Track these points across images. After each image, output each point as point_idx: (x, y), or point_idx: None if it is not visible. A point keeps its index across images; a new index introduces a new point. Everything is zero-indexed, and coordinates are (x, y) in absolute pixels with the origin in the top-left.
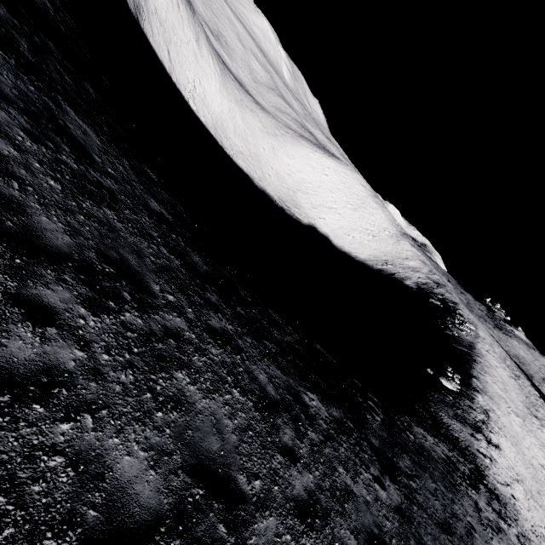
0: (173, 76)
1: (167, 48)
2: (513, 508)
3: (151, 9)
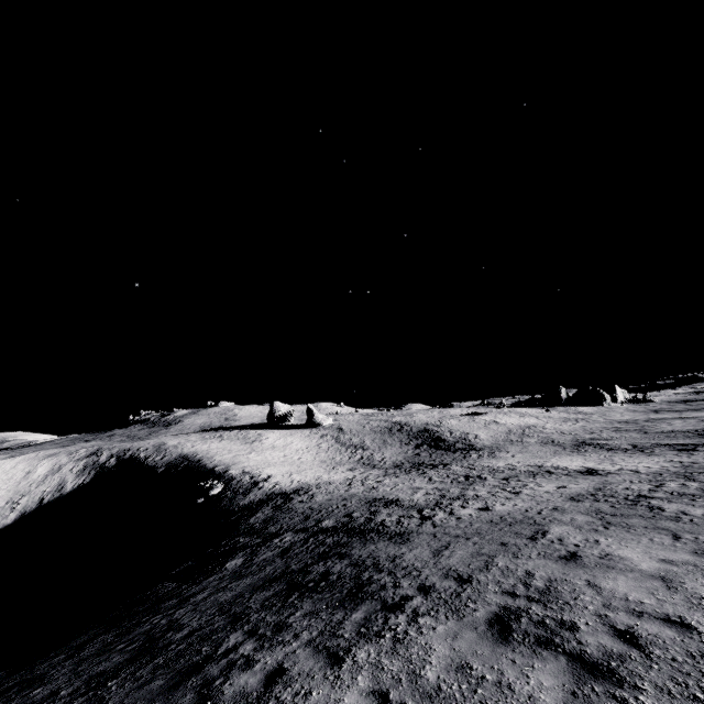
0: None
1: None
2: (305, 484)
3: None
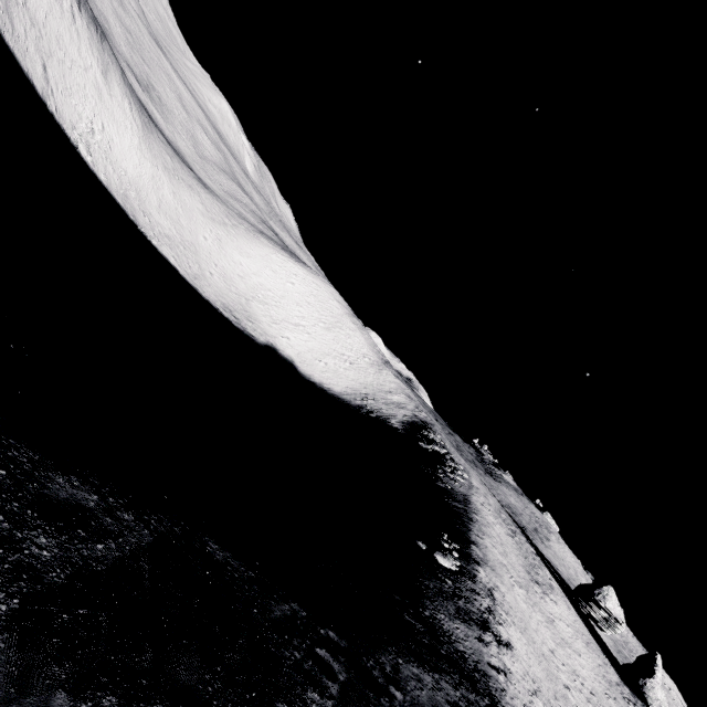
0: (50, 102)
1: (42, 60)
2: None
3: None
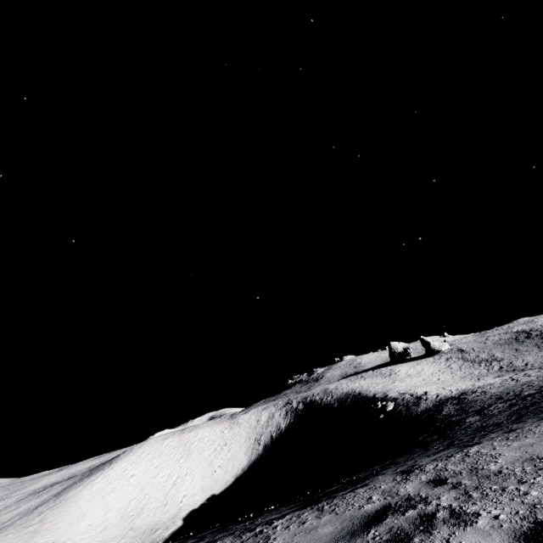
0: None
1: None
2: (464, 390)
3: None
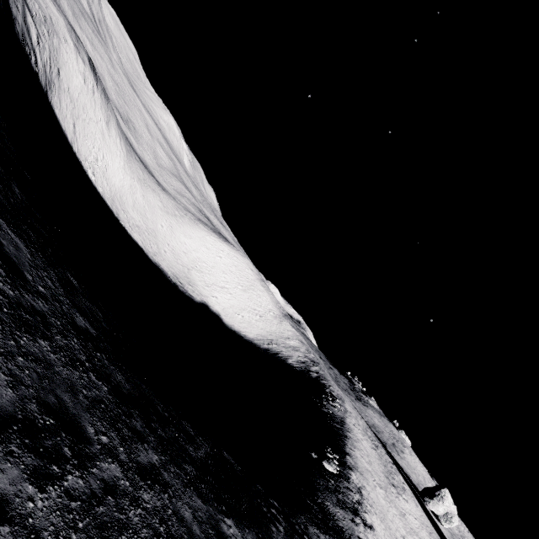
0: (74, 146)
1: (73, 121)
2: None
3: (63, 87)
